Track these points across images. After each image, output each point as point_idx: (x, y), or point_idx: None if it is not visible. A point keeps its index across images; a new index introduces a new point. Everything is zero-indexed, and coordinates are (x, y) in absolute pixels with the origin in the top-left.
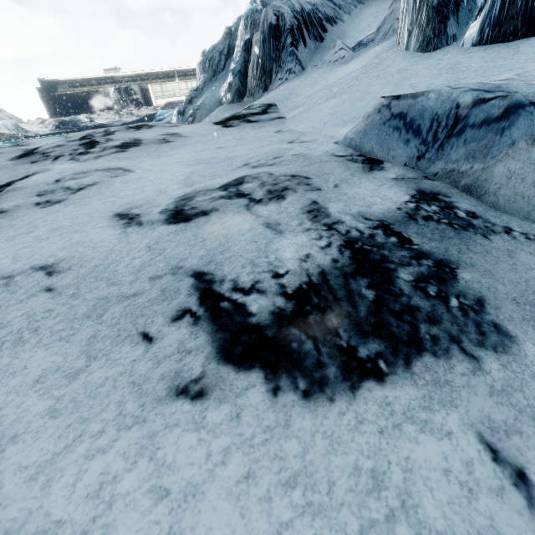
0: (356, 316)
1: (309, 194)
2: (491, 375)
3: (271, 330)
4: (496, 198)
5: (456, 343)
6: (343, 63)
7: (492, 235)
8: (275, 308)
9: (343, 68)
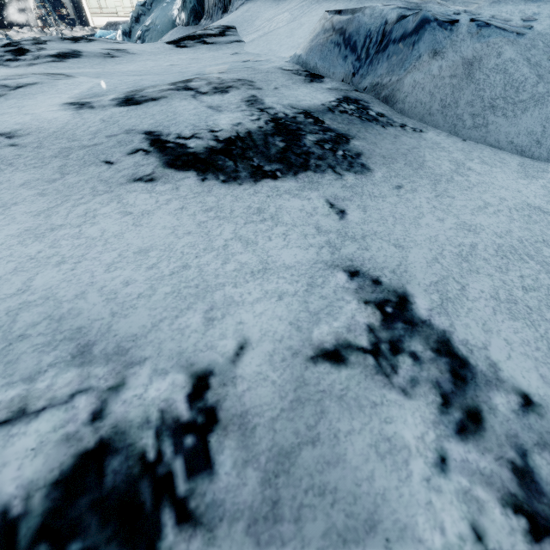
0: (268, 153)
1: (250, 91)
2: (347, 181)
3: (204, 155)
4: (404, 105)
5: (332, 168)
6: None
7: (389, 127)
8: (208, 146)
9: None
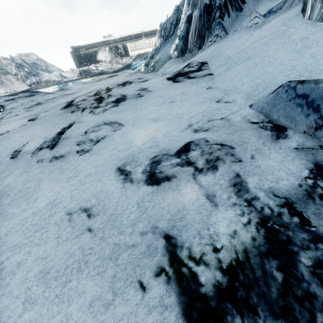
0: (269, 297)
1: (234, 166)
2: None
3: (214, 301)
4: None
5: None
6: (256, 28)
7: None
8: (215, 281)
9: (256, 32)
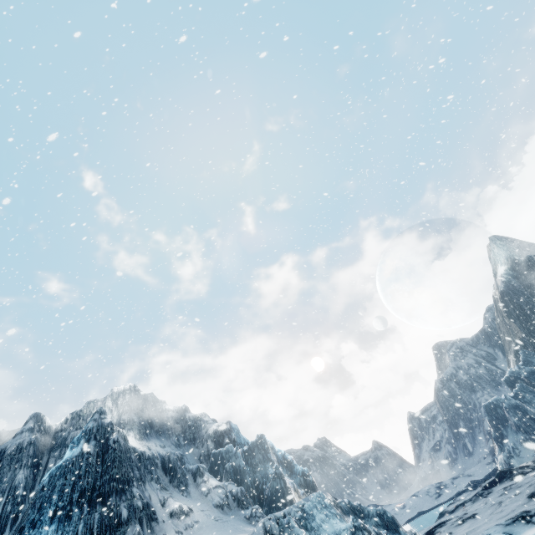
0: None
1: None
2: None
3: None
4: None
5: None
6: None
7: None
8: None
9: None
